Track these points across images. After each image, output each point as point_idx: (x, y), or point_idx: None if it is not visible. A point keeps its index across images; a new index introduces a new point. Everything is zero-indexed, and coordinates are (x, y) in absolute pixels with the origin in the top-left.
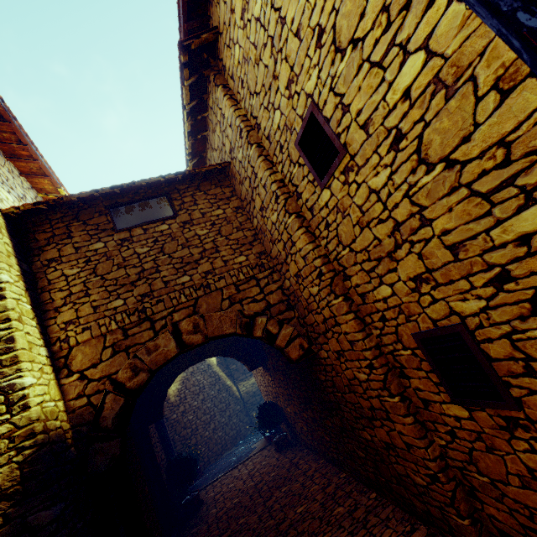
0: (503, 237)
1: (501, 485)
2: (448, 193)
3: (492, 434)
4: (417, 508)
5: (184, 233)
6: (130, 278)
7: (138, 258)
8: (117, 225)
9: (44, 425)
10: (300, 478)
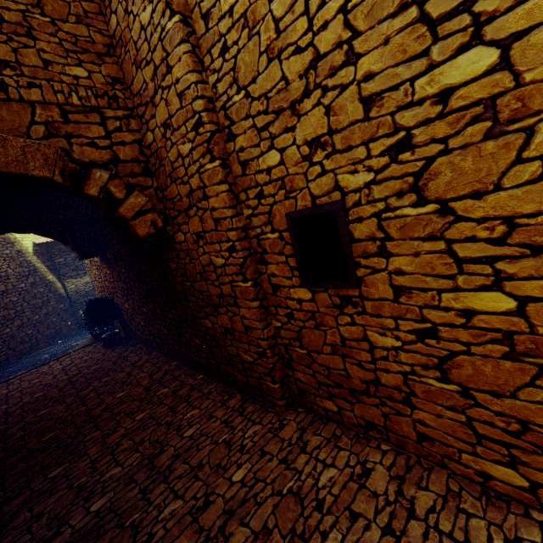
0: (426, 89)
1: (315, 354)
2: (394, 13)
3: (325, 312)
4: (238, 381)
5: None
6: None
7: None
8: None
9: None
10: (127, 369)
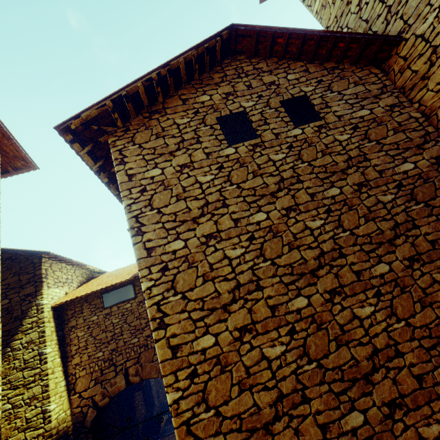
0: None
1: None
2: None
3: None
4: None
5: (138, 309)
6: (107, 338)
7: (113, 326)
8: (105, 304)
9: (57, 429)
10: None
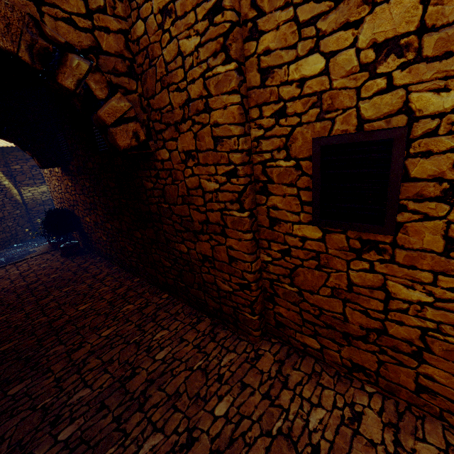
0: None
1: (307, 294)
2: None
3: (335, 254)
4: (209, 306)
5: None
6: None
7: None
8: None
9: None
10: (88, 281)
